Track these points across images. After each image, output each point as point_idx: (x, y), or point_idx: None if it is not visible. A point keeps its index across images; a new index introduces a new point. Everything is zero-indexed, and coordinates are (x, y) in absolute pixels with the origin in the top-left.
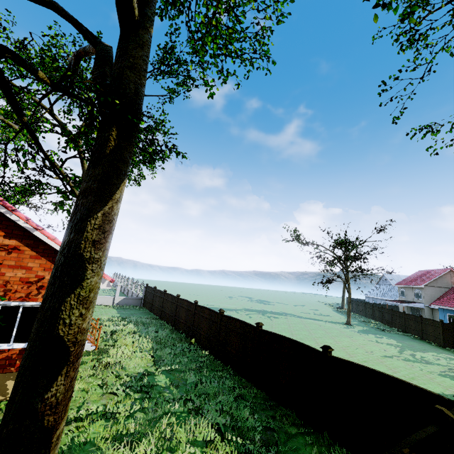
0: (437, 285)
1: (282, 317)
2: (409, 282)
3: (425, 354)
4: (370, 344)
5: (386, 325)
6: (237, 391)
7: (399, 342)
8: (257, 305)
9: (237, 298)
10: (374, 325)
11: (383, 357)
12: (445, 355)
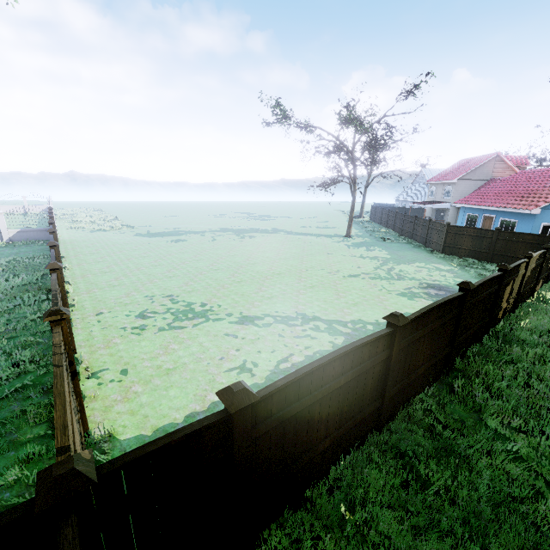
0: (474, 178)
1: (263, 236)
2: (443, 177)
3: (409, 266)
4: (347, 261)
5: (396, 234)
6: (1, 374)
7: (389, 255)
8: (249, 222)
9: (230, 215)
10: (380, 235)
11: (345, 278)
12: (434, 265)
